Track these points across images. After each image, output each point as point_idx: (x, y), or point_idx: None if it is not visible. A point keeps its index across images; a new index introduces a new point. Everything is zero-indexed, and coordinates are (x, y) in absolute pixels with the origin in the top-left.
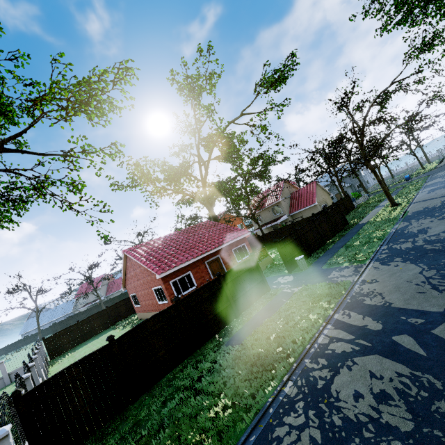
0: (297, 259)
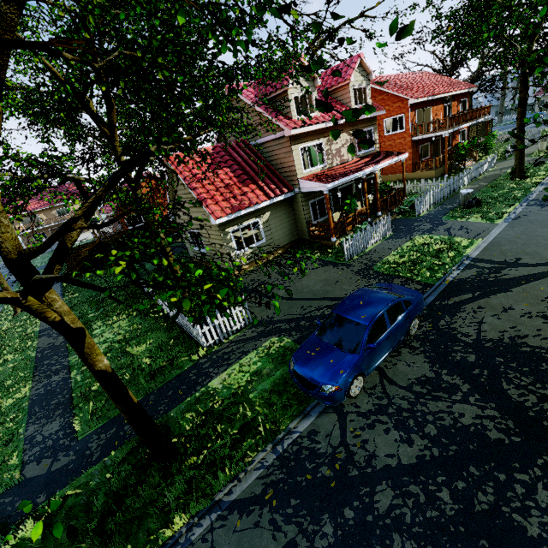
0: None
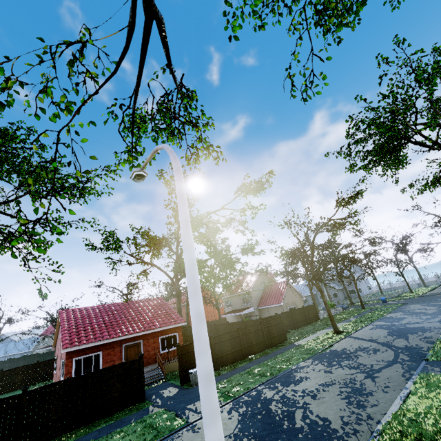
0: (189, 371)
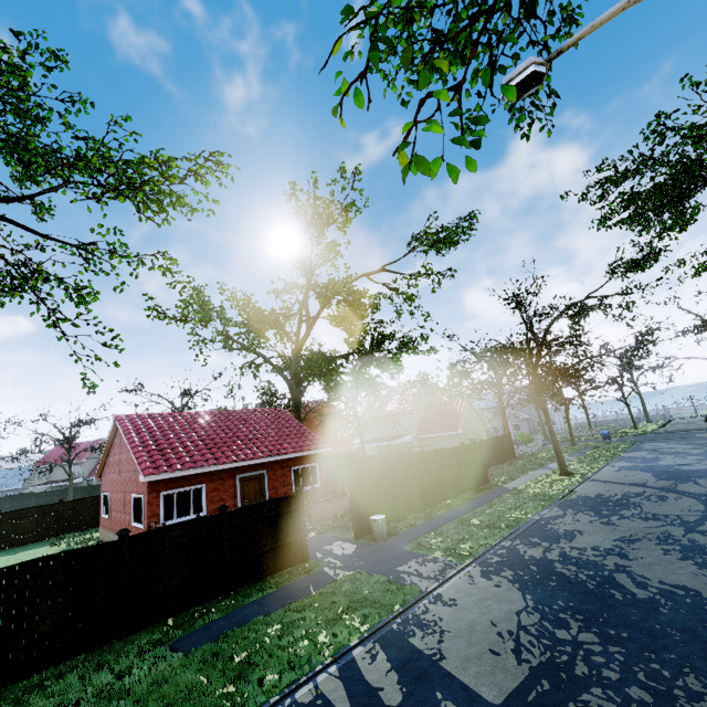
0: (373, 518)
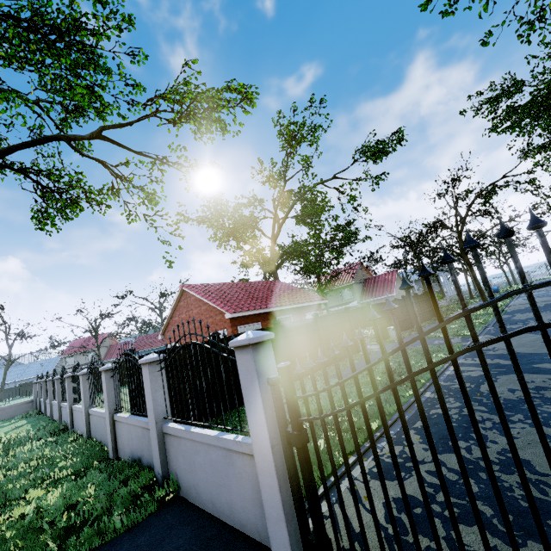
0: (390, 327)
